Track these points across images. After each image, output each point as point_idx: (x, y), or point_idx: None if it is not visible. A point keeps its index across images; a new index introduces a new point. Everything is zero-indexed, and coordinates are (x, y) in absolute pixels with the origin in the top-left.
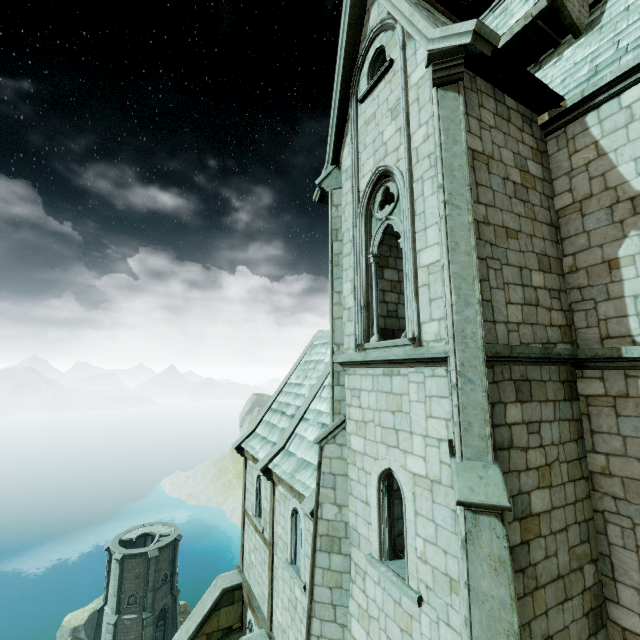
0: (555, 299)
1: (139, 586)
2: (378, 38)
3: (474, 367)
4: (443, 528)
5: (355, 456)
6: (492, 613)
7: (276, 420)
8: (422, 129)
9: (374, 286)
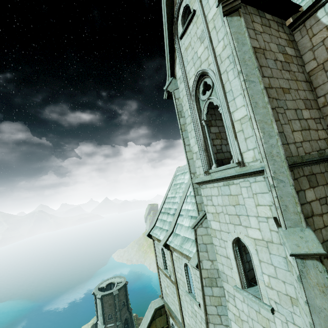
0: (318, 123)
1: (112, 309)
2: (184, 1)
3: (282, 172)
4: (279, 268)
5: (215, 232)
6: (327, 319)
7: (165, 218)
8: (221, 43)
9: (208, 137)
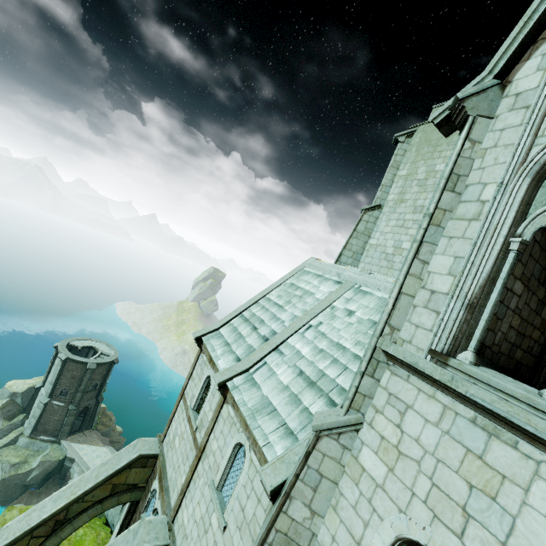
0: None
1: (73, 385)
2: None
3: None
4: None
5: (362, 475)
6: None
7: (245, 331)
8: None
9: (500, 285)
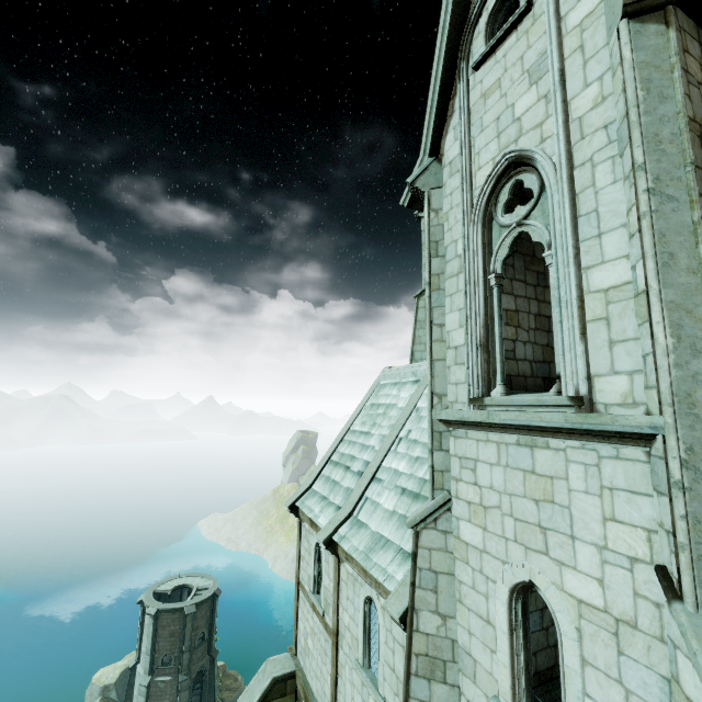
0: None
1: (174, 645)
2: None
3: None
4: (642, 700)
5: (467, 551)
6: None
7: (338, 476)
8: (591, 89)
9: (497, 318)
